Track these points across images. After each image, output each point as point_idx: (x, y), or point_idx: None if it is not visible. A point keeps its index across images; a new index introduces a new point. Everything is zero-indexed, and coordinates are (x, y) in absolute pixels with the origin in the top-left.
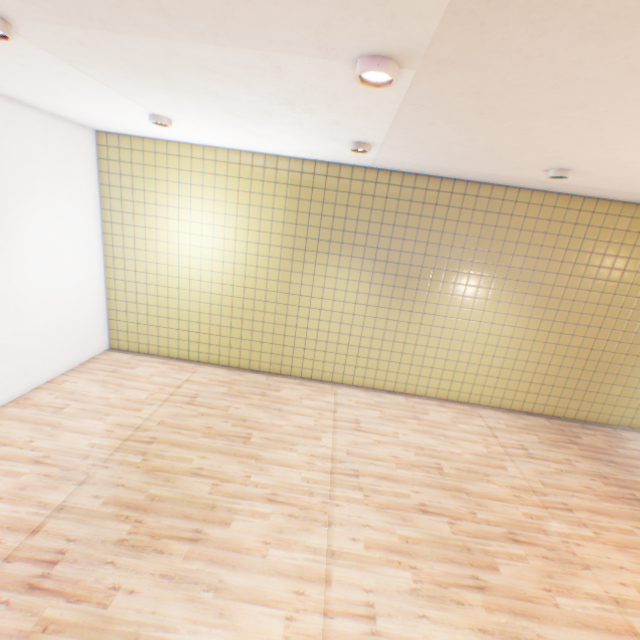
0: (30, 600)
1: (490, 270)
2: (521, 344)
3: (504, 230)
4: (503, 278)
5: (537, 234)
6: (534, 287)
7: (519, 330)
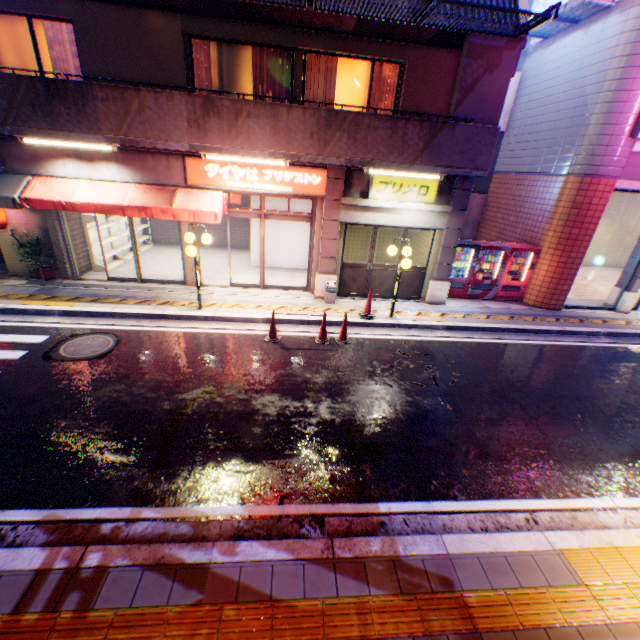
0: None
1: (605, 218)
2: (610, 243)
3: (612, 204)
4: (608, 220)
5: (622, 205)
6: (618, 223)
7: (610, 238)
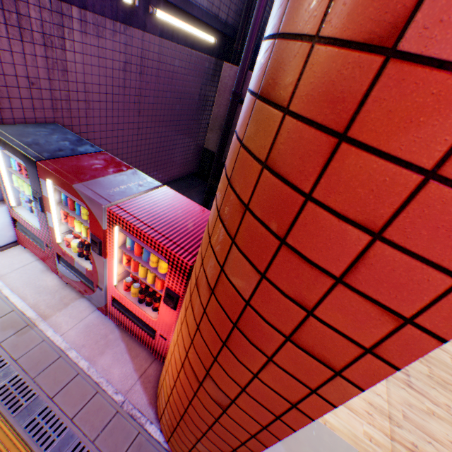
0: (411, 393)
1: None
2: None
3: None
4: None
5: None
6: None
7: None
